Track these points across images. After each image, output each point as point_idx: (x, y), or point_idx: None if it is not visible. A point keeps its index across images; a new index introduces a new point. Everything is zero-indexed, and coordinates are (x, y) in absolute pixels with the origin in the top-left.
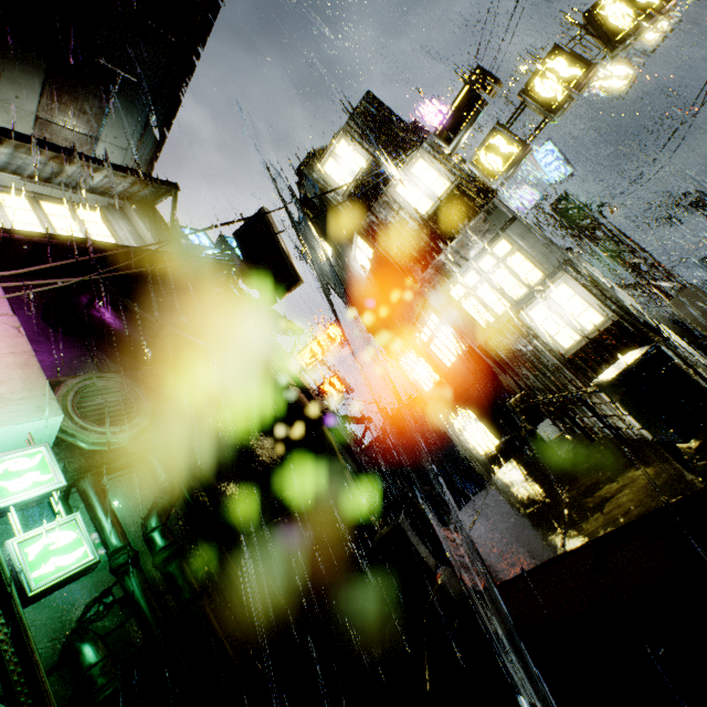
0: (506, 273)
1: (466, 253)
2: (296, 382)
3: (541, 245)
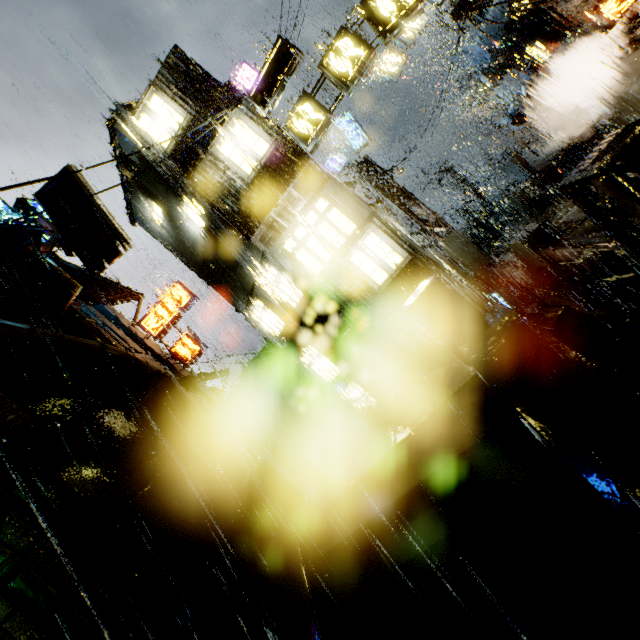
0: (328, 226)
1: (293, 210)
2: (145, 349)
3: (352, 201)
